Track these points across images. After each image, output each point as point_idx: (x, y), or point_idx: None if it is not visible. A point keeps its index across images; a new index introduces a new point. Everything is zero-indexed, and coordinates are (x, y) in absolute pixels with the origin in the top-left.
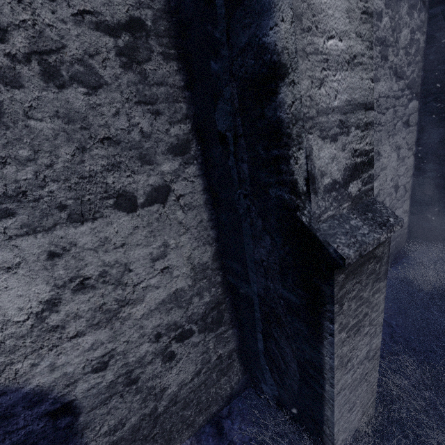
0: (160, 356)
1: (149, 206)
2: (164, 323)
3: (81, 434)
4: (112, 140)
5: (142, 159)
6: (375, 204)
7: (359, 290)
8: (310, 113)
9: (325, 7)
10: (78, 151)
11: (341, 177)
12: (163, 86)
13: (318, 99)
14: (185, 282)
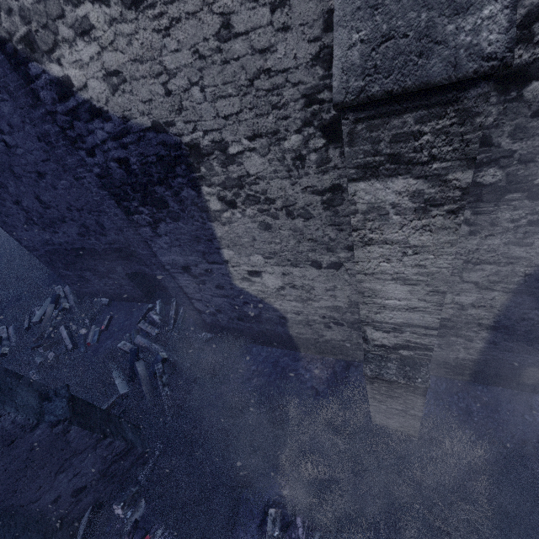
0: (324, 324)
1: (329, 269)
2: (328, 314)
3: (288, 327)
4: (313, 240)
5: (328, 249)
6: (423, 367)
7: (390, 386)
8: (366, 320)
9: (385, 290)
10: (297, 242)
11: (391, 345)
12: (348, 217)
13: (373, 317)
14: (343, 305)
